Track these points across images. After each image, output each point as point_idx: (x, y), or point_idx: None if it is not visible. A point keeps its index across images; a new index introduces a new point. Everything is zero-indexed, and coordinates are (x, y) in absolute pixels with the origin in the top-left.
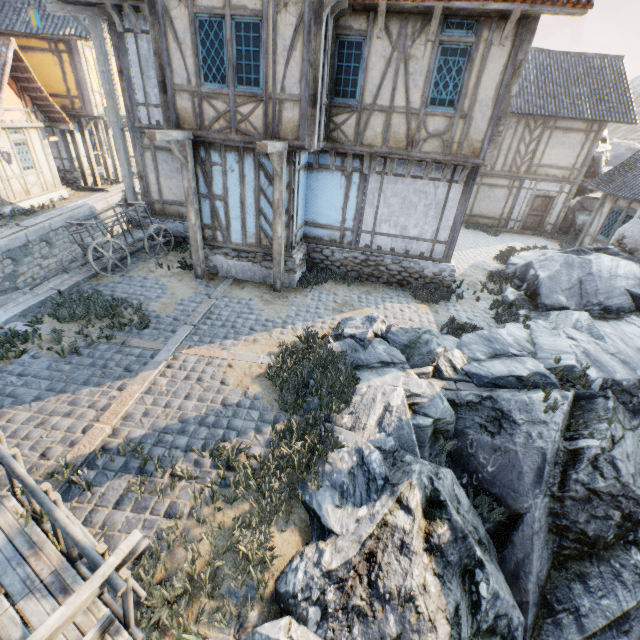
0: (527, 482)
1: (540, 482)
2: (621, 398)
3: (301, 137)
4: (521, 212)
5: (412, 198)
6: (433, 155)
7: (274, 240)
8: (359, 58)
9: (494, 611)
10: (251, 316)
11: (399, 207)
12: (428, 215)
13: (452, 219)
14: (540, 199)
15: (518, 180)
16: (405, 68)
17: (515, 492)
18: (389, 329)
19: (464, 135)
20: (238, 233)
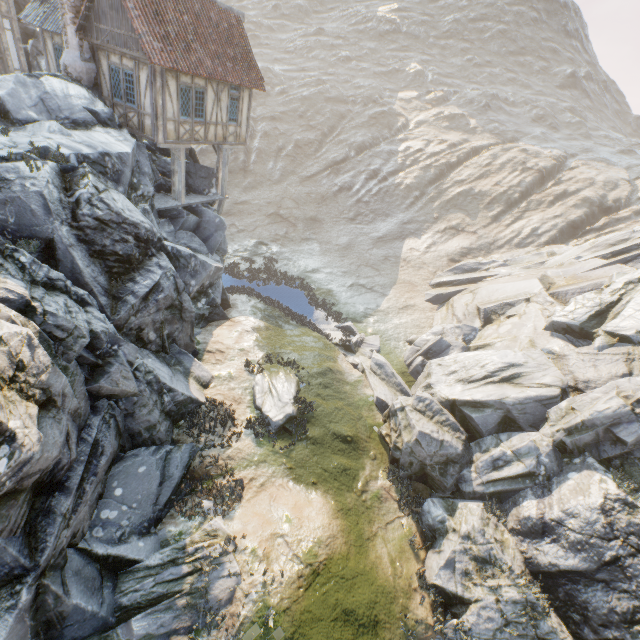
0: (41, 215)
1: (51, 214)
2: (98, 169)
3: None
4: None
5: None
6: None
7: None
8: None
9: (44, 273)
10: None
11: None
12: None
13: None
14: None
15: None
16: None
17: (39, 227)
18: None
19: None
20: None
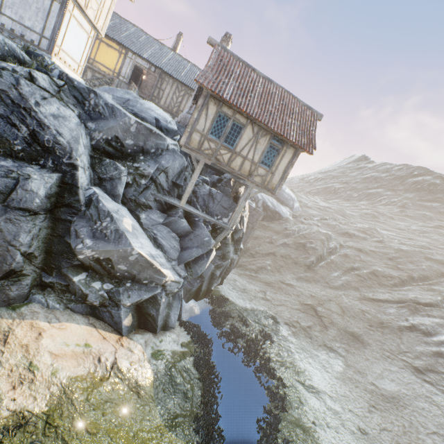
0: None
1: None
2: (73, 92)
3: None
4: None
5: None
6: None
7: None
8: None
9: None
10: None
11: (20, 2)
12: (39, 16)
13: (54, 25)
14: None
15: (172, 115)
16: None
17: None
18: None
19: None
20: None
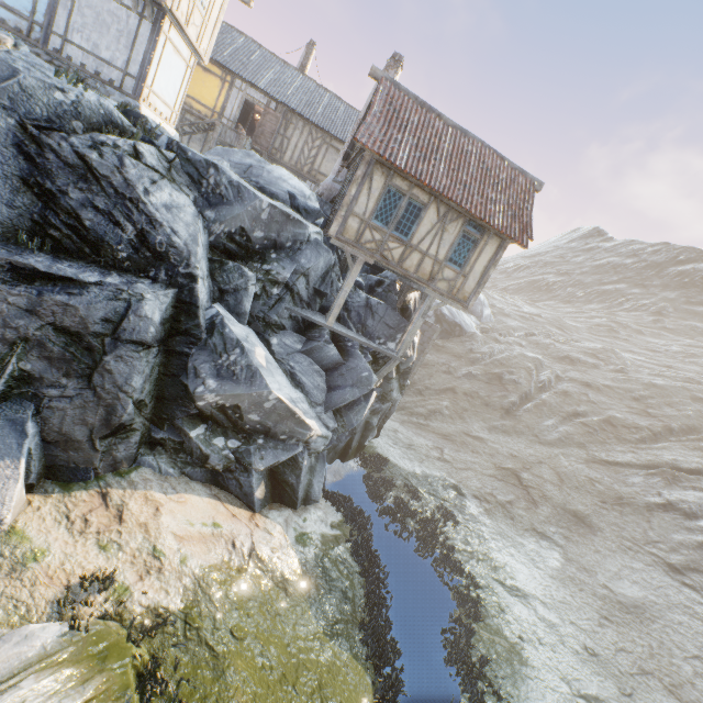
0: None
1: None
2: (187, 168)
3: None
4: None
5: (107, 18)
6: None
7: None
8: None
9: None
10: None
11: (94, 22)
12: (121, 42)
13: (143, 56)
14: None
15: (302, 178)
16: None
17: None
18: None
19: None
20: None
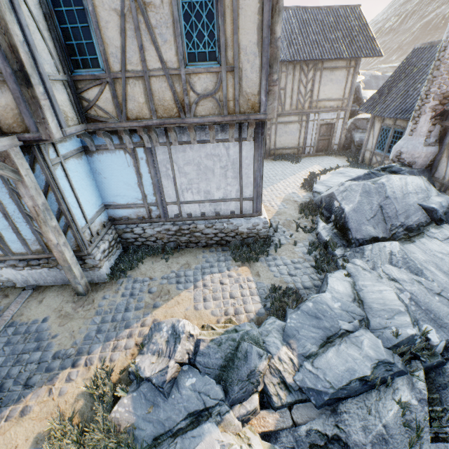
0: None
1: None
2: None
3: (30, 127)
4: (313, 139)
5: (206, 163)
6: (210, 118)
7: (52, 248)
8: (84, 15)
9: None
10: (34, 355)
11: (196, 174)
12: (227, 176)
13: (252, 175)
14: (324, 126)
15: (305, 115)
16: (145, 20)
17: None
18: (198, 348)
19: (237, 90)
20: (16, 243)
